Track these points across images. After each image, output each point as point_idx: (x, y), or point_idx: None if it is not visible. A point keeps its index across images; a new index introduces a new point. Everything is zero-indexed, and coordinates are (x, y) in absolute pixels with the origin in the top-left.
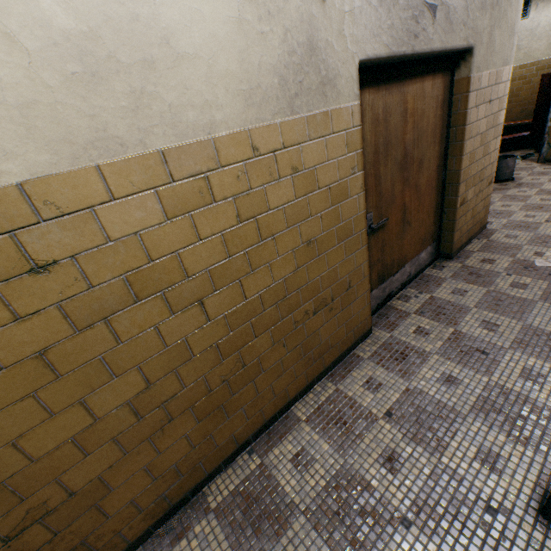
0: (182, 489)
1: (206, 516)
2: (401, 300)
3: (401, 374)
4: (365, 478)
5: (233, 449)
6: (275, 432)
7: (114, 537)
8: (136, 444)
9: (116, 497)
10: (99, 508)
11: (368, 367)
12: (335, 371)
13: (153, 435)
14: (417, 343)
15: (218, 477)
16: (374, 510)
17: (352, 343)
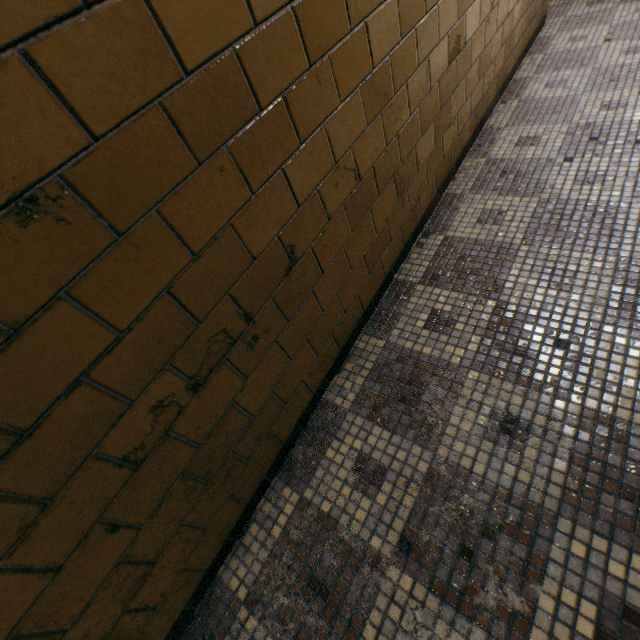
0: (479, 115)
1: (501, 132)
2: (553, 1)
3: (598, 26)
4: (617, 65)
5: (494, 97)
6: (512, 90)
7: (461, 131)
8: (482, 20)
9: (469, 80)
10: (465, 83)
11: (562, 36)
12: (532, 51)
13: (486, 19)
14: (596, 9)
15: (488, 121)
16: (638, 68)
17: (538, 25)
